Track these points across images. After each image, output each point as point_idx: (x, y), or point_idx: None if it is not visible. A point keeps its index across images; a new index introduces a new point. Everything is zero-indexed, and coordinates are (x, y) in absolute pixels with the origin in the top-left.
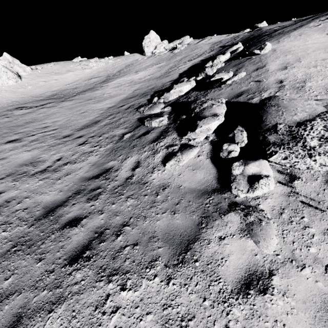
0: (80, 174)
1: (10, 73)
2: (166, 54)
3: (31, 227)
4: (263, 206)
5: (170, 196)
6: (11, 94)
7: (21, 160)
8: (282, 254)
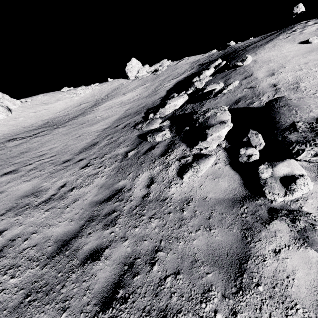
0: (89, 198)
1: (1, 108)
2: (149, 76)
3: (44, 267)
4: (306, 208)
5: (198, 210)
6: (2, 127)
7: (21, 191)
8: None
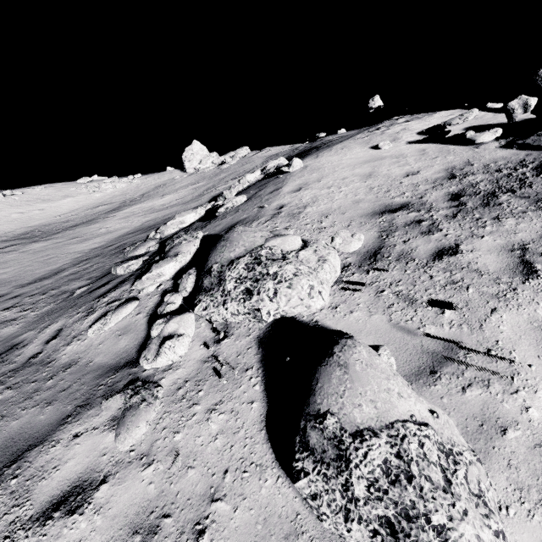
0: None
1: None
2: (212, 170)
3: None
4: (165, 380)
5: (65, 379)
6: None
7: None
8: (139, 449)
